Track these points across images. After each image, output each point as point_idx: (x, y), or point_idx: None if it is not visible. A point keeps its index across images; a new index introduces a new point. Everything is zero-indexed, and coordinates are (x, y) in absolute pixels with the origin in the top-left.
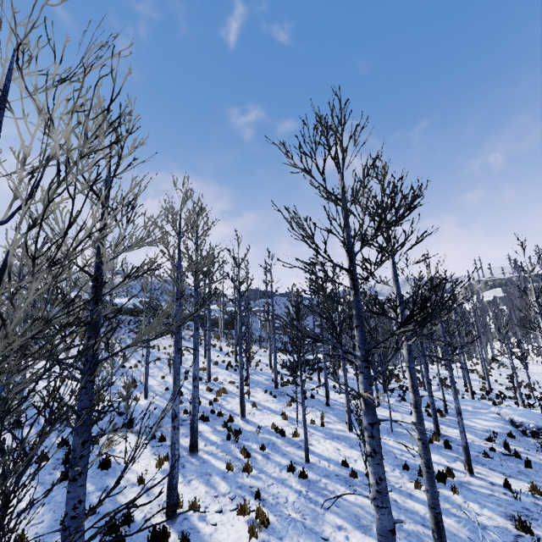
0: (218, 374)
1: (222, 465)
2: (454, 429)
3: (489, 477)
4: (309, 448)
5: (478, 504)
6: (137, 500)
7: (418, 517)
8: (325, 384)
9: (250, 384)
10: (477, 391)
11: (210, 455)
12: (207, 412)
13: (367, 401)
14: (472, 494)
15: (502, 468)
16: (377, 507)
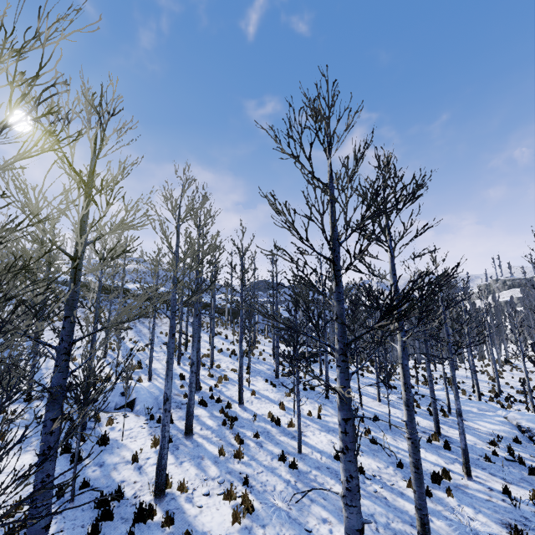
0: (221, 361)
1: (215, 449)
2: (456, 430)
3: (488, 481)
4: (303, 439)
5: (473, 508)
6: (130, 477)
7: (407, 517)
8: (326, 376)
9: (251, 372)
10: (485, 393)
11: (204, 439)
12: (206, 397)
13: (343, 396)
14: (468, 498)
15: (503, 474)
16: (346, 505)
